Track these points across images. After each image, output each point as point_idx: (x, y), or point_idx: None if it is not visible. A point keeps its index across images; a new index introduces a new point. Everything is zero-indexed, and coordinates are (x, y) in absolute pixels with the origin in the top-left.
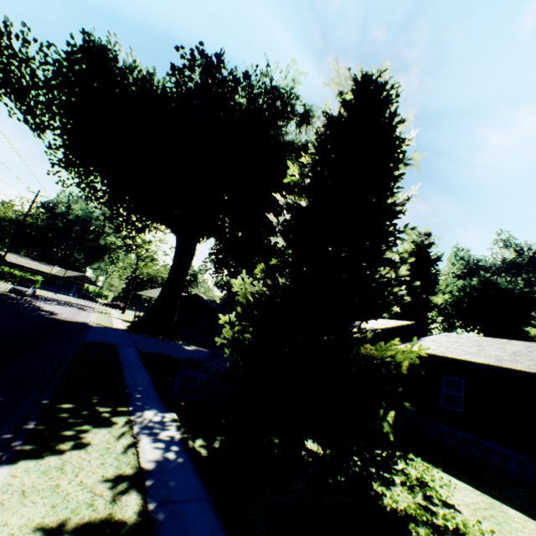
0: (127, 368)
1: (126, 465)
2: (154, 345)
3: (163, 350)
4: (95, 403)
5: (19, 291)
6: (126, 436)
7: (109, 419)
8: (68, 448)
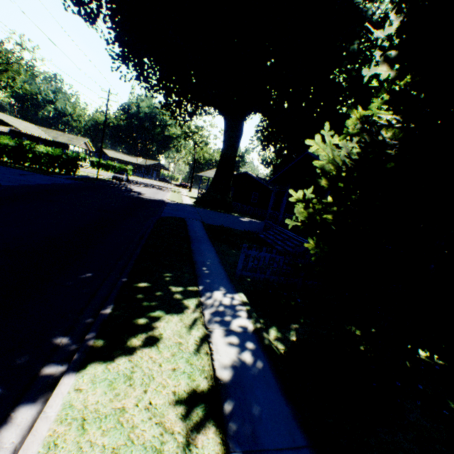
0: (195, 242)
1: (199, 373)
2: (215, 218)
3: (223, 222)
4: (168, 281)
5: (118, 177)
6: (197, 326)
7: (180, 301)
8: (139, 344)
